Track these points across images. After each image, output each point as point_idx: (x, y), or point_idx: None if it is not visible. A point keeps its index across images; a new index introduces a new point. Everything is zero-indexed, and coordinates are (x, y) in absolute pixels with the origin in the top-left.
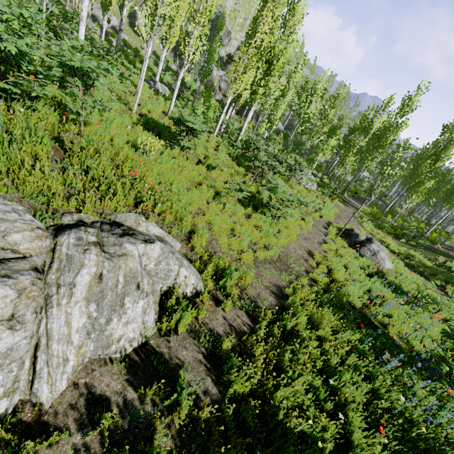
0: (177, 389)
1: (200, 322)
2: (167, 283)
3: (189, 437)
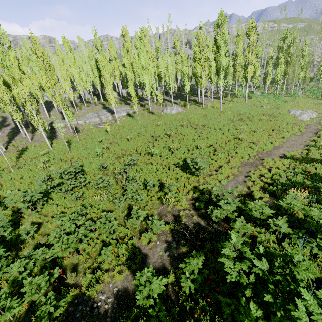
0: None
1: None
2: (314, 113)
3: None
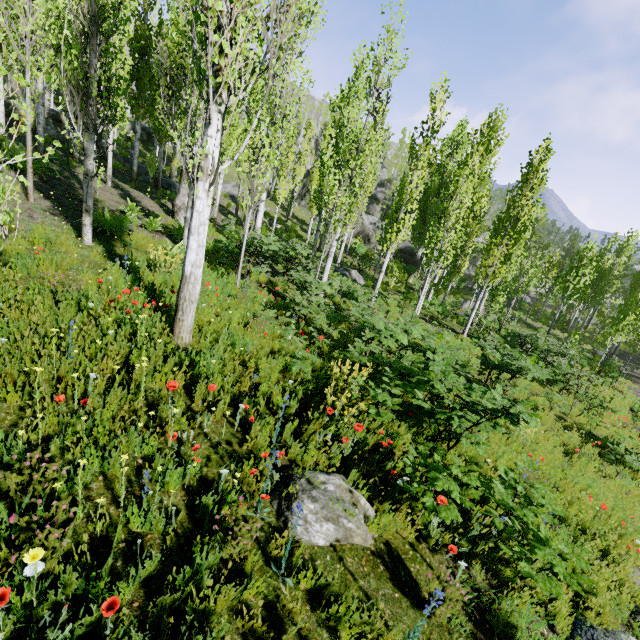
0: None
1: None
2: None
3: None
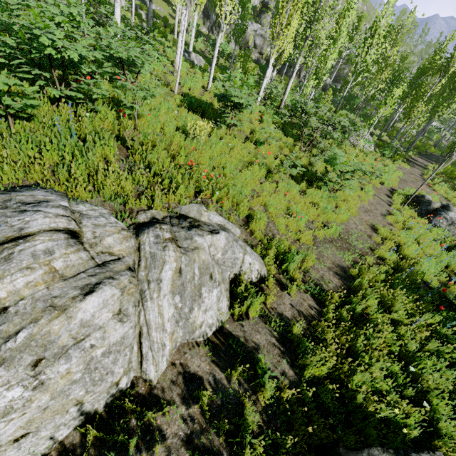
0: (257, 370)
1: (268, 307)
2: (234, 271)
3: (273, 414)
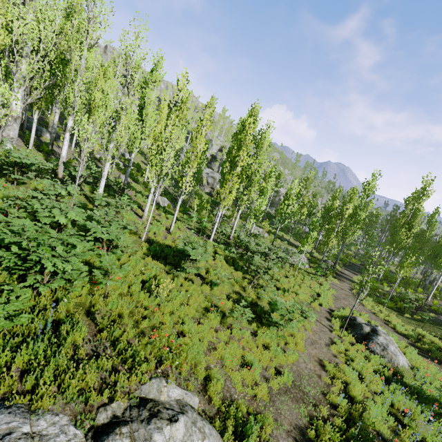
0: None
1: None
2: None
3: None
